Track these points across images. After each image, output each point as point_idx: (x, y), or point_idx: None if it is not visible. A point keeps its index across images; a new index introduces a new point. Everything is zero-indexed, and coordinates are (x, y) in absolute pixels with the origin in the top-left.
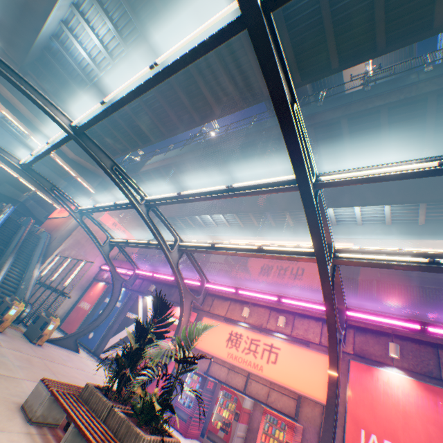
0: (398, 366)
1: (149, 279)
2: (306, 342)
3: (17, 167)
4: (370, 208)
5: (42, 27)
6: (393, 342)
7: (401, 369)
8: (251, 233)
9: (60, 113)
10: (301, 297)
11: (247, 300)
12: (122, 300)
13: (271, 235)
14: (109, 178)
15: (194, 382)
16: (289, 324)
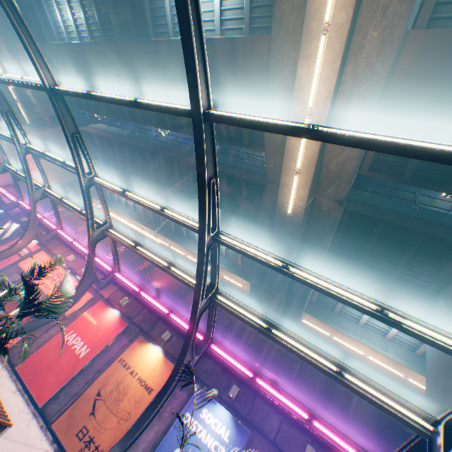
0: (121, 310)
1: (29, 213)
2: None
3: None
4: None
5: None
6: (127, 297)
7: (121, 312)
8: (145, 223)
9: None
10: (112, 263)
11: (80, 252)
12: None
13: (156, 230)
14: (50, 119)
15: None
16: None
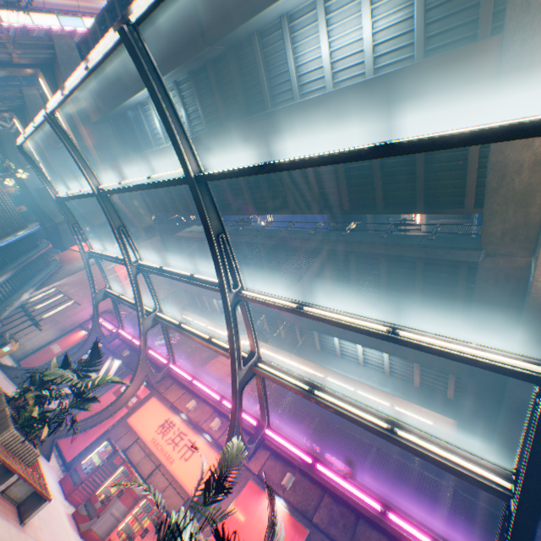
0: (285, 497)
1: (129, 343)
2: None
3: (54, 197)
4: (373, 351)
5: (131, 98)
6: (290, 472)
7: (286, 502)
8: (259, 336)
9: (94, 177)
10: (248, 407)
11: (200, 393)
12: None
13: (276, 345)
14: (143, 231)
15: (106, 452)
16: (222, 429)
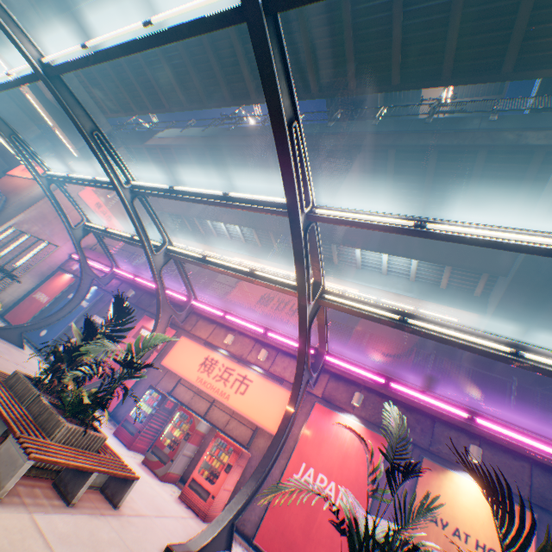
0: (356, 414)
1: (130, 282)
2: (281, 379)
3: None
4: (399, 259)
5: None
6: (359, 392)
7: (358, 417)
8: (268, 257)
9: (27, 40)
10: (291, 335)
11: (235, 327)
12: (90, 300)
13: (289, 264)
14: None
15: (153, 399)
16: (270, 359)
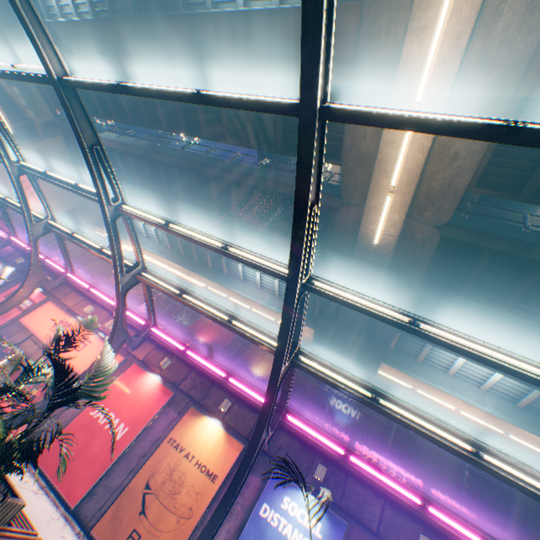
0: (162, 374)
1: (25, 252)
2: None
3: None
4: (269, 277)
5: None
6: (168, 358)
7: (162, 377)
8: (173, 259)
9: None
10: (143, 313)
11: (99, 301)
12: None
13: (189, 268)
14: (41, 128)
15: None
16: None
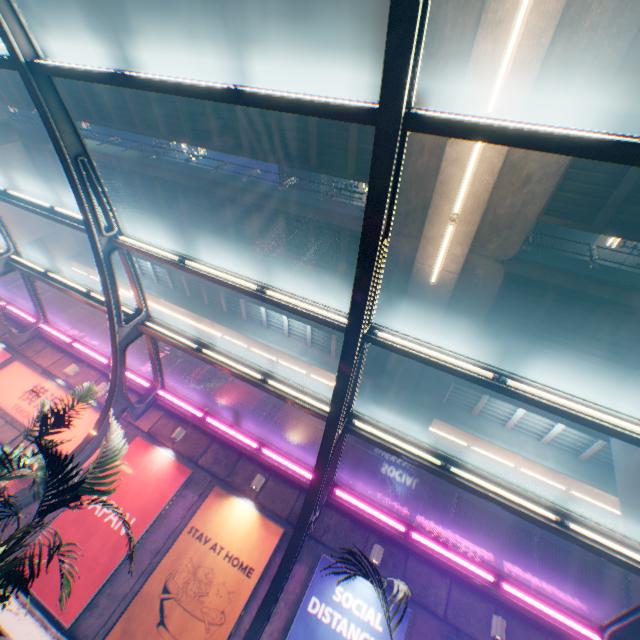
0: (175, 448)
1: None
2: None
3: None
4: (298, 322)
5: None
6: (182, 427)
7: (175, 452)
8: (178, 301)
9: None
10: (145, 372)
11: (86, 358)
12: None
13: (198, 313)
14: None
15: None
16: None
